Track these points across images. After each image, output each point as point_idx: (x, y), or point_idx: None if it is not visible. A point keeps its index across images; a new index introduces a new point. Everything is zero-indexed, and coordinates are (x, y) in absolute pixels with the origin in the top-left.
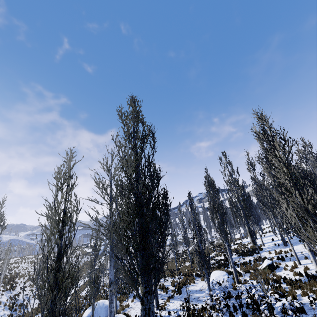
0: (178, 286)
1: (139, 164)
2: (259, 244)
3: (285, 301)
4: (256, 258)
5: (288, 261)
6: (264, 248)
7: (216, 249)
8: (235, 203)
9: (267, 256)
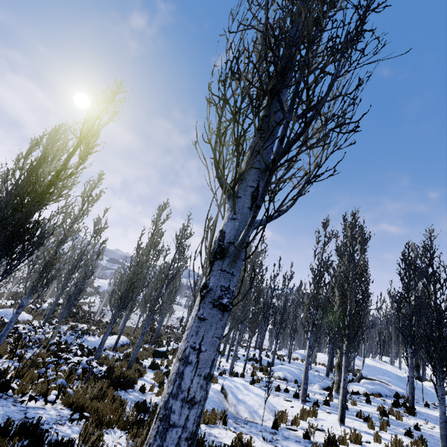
0: None
1: (6, 182)
2: None
3: None
4: (175, 349)
5: None
6: None
7: None
8: None
9: None
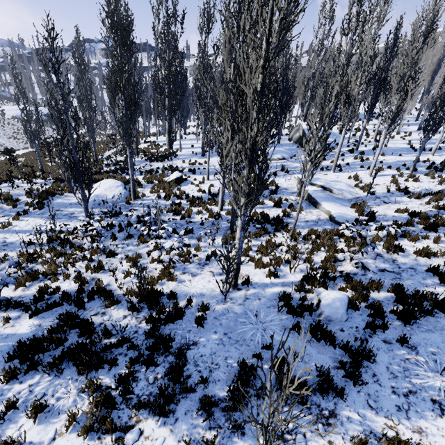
0: (38, 199)
1: None
2: (176, 149)
3: (176, 243)
4: (166, 167)
5: (198, 174)
6: (179, 155)
7: (118, 145)
8: (161, 83)
9: (179, 166)
